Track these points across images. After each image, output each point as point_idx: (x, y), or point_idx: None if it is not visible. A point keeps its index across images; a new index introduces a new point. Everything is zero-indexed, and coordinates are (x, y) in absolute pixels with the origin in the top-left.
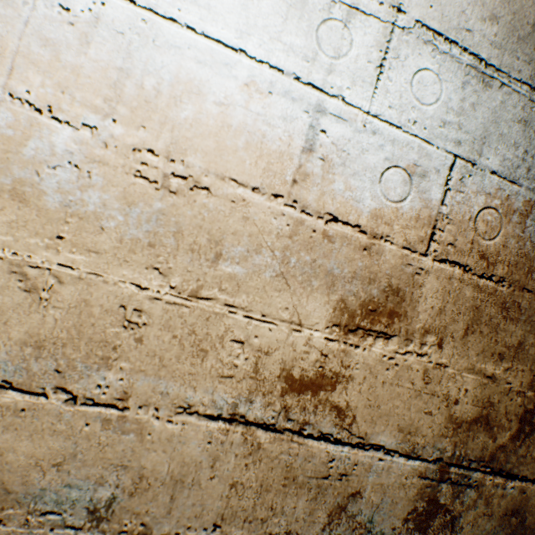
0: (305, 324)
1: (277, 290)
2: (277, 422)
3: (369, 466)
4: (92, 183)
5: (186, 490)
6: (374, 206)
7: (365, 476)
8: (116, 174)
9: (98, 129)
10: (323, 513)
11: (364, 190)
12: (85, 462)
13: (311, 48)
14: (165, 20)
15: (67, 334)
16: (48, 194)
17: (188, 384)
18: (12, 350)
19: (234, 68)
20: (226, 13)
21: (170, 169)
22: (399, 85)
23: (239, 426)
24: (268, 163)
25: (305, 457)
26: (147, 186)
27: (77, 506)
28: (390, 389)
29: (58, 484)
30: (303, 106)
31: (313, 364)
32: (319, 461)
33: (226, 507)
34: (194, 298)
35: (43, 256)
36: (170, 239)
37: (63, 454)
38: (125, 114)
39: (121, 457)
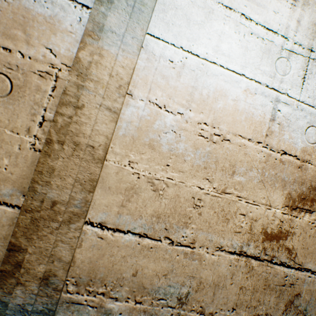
0: (272, 206)
1: (259, 189)
2: (260, 256)
3: (303, 279)
4: (180, 139)
5: (220, 289)
6: (302, 146)
7: (302, 285)
8: (190, 135)
9: (183, 115)
10: (282, 304)
11: (297, 138)
12: (176, 274)
13: (272, 71)
14: (210, 63)
15: (169, 211)
16: (163, 145)
17: (220, 236)
18: (147, 219)
19: (239, 83)
20: (236, 58)
21: (213, 131)
22: (312, 86)
23: (243, 257)
24: (255, 127)
25: (273, 274)
26: (203, 140)
27: (172, 296)
28: (312, 239)
29: (164, 285)
30: (270, 99)
31: (276, 226)
32: (280, 277)
33: (238, 299)
34: (223, 193)
35: (160, 174)
36: (212, 165)
37: (167, 270)
38: (194, 107)
39: (191, 272)
